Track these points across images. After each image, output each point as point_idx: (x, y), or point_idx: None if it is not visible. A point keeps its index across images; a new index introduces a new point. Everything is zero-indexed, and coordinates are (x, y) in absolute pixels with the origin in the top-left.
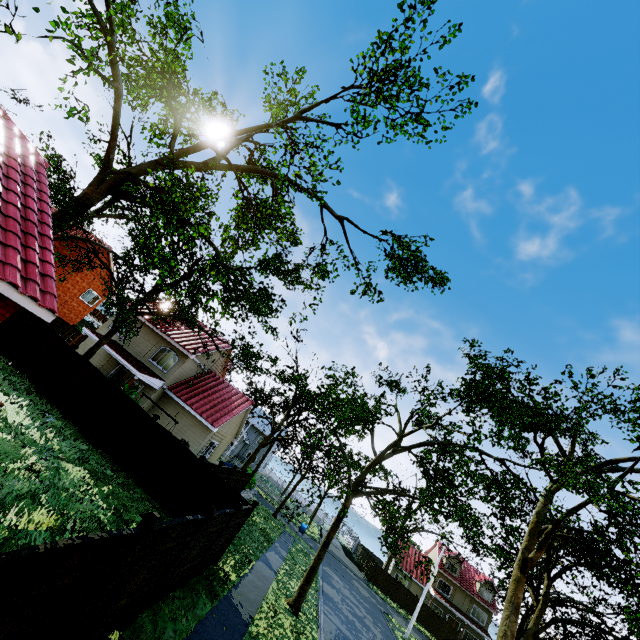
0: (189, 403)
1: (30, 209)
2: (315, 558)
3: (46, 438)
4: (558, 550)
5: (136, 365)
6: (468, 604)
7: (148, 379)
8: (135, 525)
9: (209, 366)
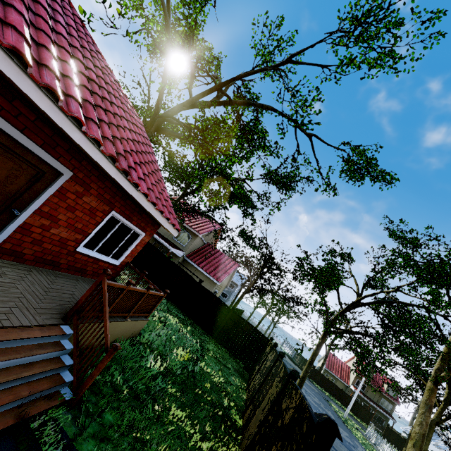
0: (201, 266)
1: (153, 161)
2: (304, 372)
3: None
4: None
5: (168, 242)
6: (378, 397)
7: (176, 251)
8: (211, 352)
9: (207, 240)
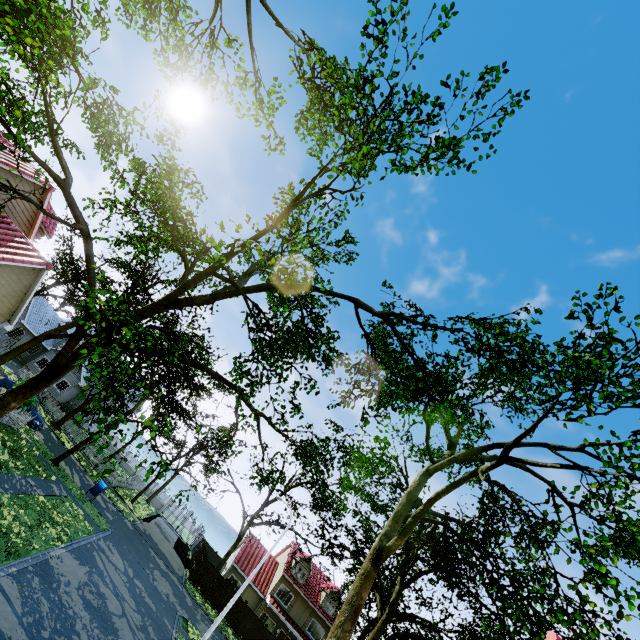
0: None
1: None
2: None
3: None
4: (419, 549)
5: None
6: (307, 617)
7: None
8: None
9: None
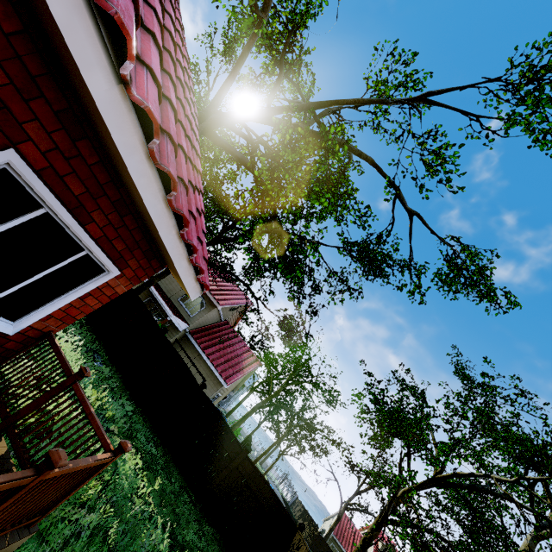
0: (207, 352)
1: (192, 131)
2: None
3: (101, 400)
4: None
5: (169, 304)
6: None
7: (177, 321)
8: (188, 551)
9: (226, 317)
